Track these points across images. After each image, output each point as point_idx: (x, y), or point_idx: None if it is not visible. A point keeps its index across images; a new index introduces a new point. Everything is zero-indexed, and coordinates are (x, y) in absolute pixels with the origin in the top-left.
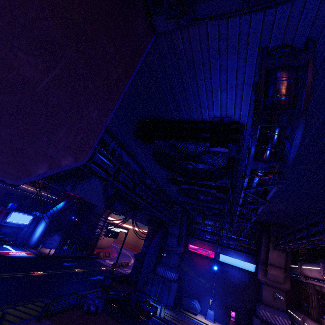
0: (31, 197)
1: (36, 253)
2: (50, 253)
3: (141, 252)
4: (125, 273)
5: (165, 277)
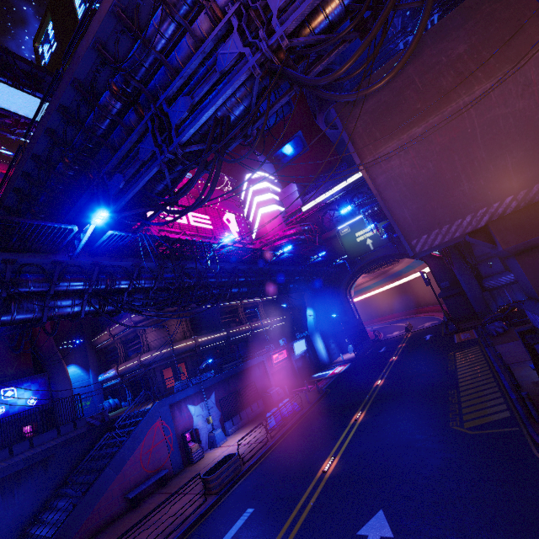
0: (269, 331)
1: (346, 362)
2: (351, 357)
3: (443, 289)
4: (431, 326)
5: (502, 285)
